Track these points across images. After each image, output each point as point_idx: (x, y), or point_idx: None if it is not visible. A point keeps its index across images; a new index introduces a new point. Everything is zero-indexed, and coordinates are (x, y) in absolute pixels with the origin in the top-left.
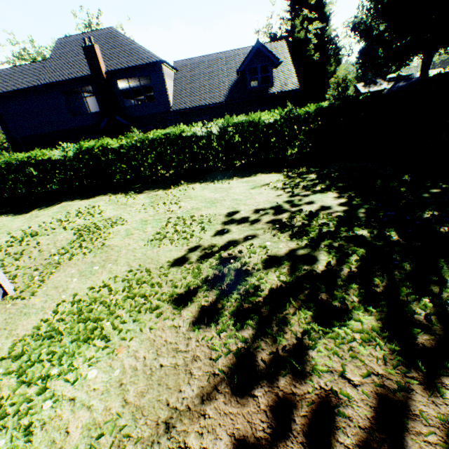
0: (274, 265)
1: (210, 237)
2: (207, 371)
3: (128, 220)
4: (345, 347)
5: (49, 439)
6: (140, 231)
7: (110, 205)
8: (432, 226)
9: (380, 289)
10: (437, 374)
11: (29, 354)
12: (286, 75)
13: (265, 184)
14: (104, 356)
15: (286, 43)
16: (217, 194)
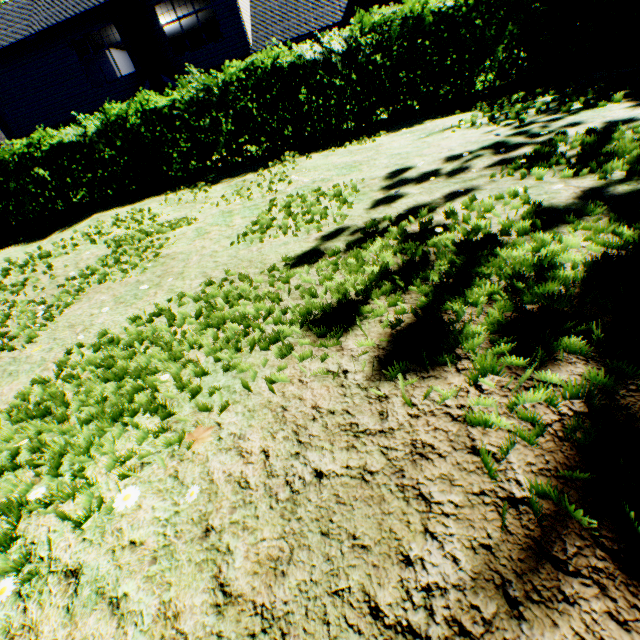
0: (564, 219)
1: (363, 211)
2: (479, 491)
3: (199, 218)
4: None
5: None
6: (222, 227)
7: (168, 206)
8: None
9: None
10: None
11: None
12: None
13: (449, 128)
14: (159, 452)
15: None
16: (355, 157)
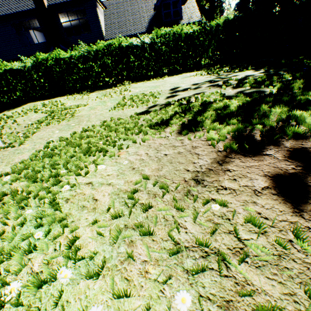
0: (232, 98)
1: (163, 99)
2: (211, 151)
3: (88, 104)
4: None
5: (78, 206)
6: (102, 106)
7: (69, 100)
8: None
9: None
10: None
11: (32, 168)
12: (191, 10)
13: (192, 75)
14: (107, 159)
15: None
16: (156, 84)
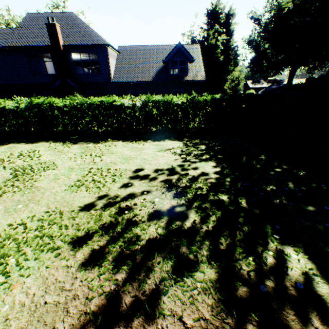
0: (156, 219)
1: (117, 188)
2: (81, 309)
3: (59, 166)
4: (188, 294)
5: None
6: (65, 177)
7: (49, 150)
8: (270, 197)
9: (224, 246)
10: (244, 321)
11: None
12: (197, 69)
13: (169, 149)
14: (1, 291)
15: (202, 45)
16: (132, 152)
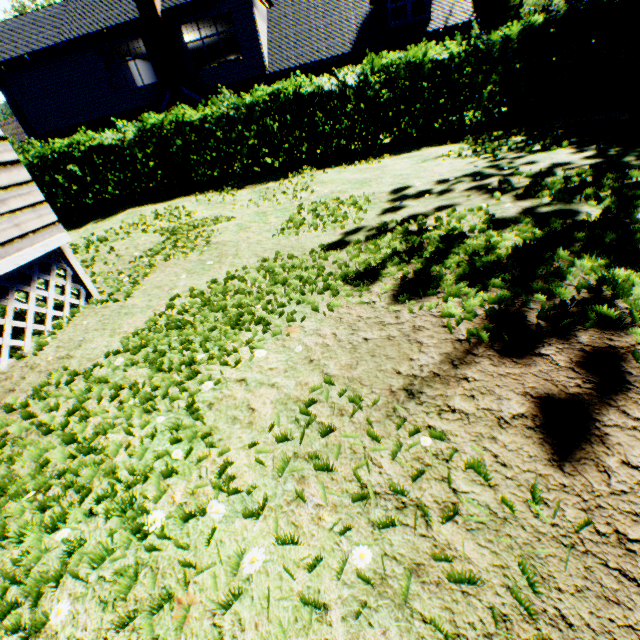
0: (506, 225)
1: (375, 216)
2: (445, 339)
3: (235, 216)
4: None
5: (227, 417)
6: (260, 224)
7: (199, 206)
8: None
9: None
10: None
11: (153, 345)
12: None
13: (441, 156)
14: (269, 339)
15: None
16: (365, 175)
